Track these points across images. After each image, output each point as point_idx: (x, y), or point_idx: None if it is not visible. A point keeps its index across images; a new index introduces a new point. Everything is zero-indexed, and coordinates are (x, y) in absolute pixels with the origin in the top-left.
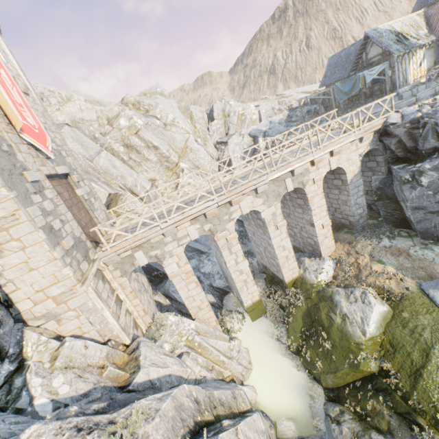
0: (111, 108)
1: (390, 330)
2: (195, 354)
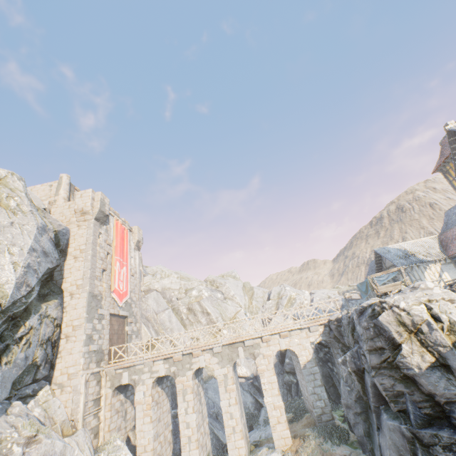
0: (192, 283)
1: None
2: None
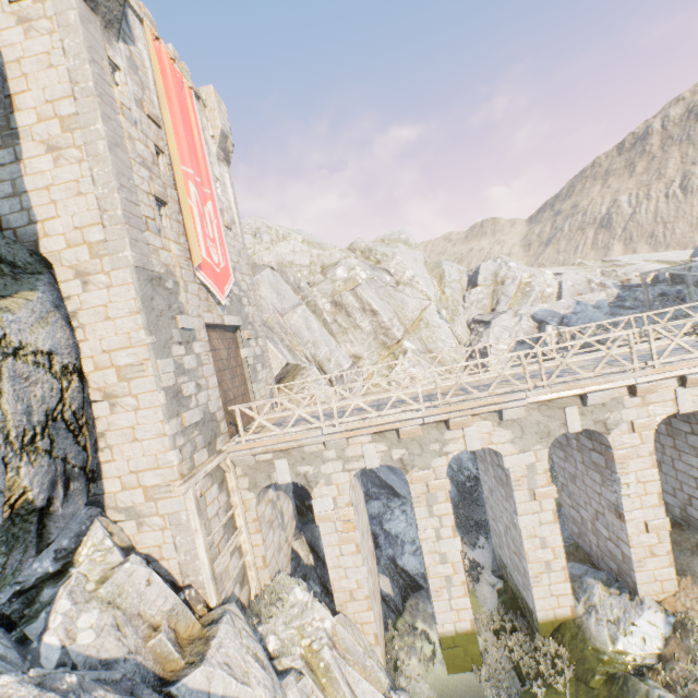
0: (331, 253)
1: None
2: (312, 683)
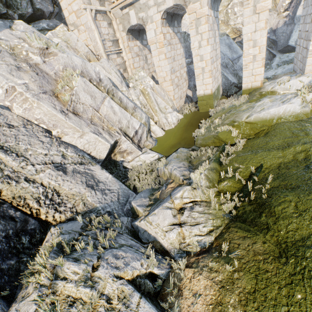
0: None
1: (279, 124)
2: (142, 96)
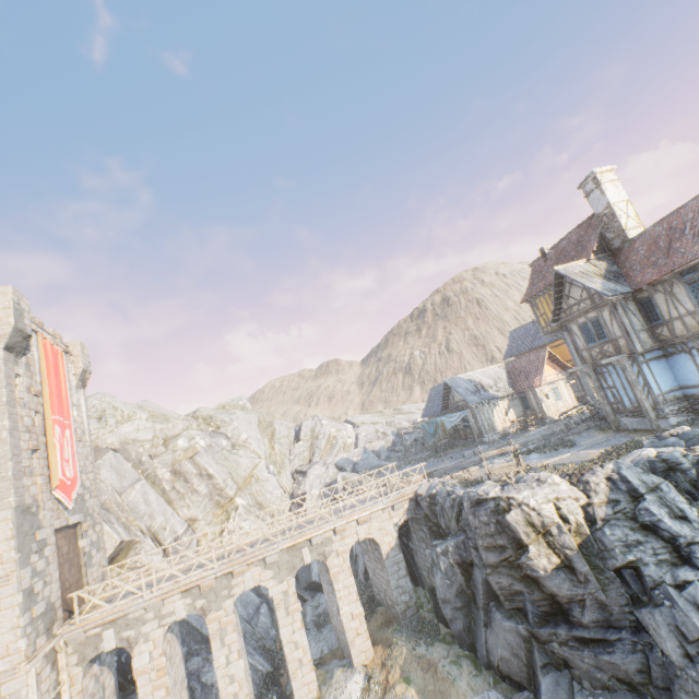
0: (175, 425)
1: None
2: None
